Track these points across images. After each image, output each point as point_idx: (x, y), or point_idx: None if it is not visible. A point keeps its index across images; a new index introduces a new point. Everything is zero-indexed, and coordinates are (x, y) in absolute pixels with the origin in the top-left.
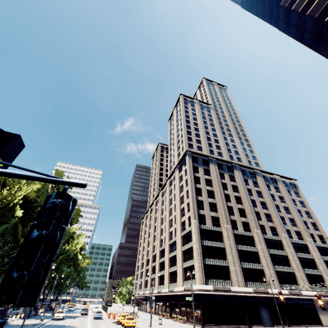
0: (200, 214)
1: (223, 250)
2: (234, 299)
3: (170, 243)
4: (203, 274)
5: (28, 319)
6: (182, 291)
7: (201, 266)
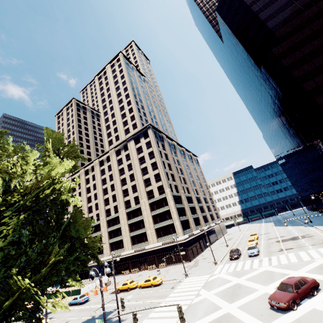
0: (169, 184)
1: (184, 209)
2: (195, 238)
3: (129, 211)
4: (182, 228)
5: None
6: (160, 245)
7: (180, 223)
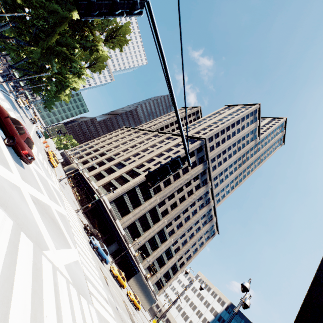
0: None
1: (139, 204)
2: (112, 225)
3: (122, 162)
4: (115, 198)
5: (2, 78)
6: (95, 188)
7: (120, 194)
